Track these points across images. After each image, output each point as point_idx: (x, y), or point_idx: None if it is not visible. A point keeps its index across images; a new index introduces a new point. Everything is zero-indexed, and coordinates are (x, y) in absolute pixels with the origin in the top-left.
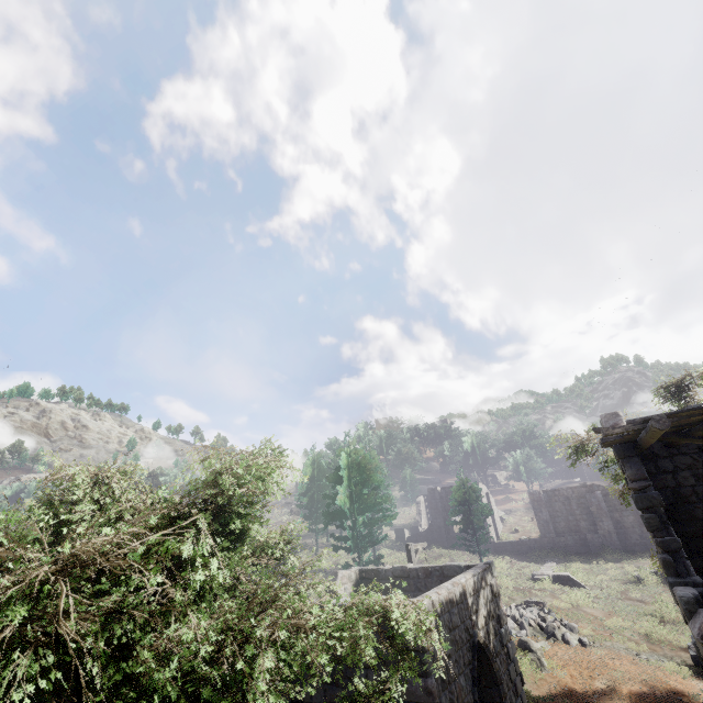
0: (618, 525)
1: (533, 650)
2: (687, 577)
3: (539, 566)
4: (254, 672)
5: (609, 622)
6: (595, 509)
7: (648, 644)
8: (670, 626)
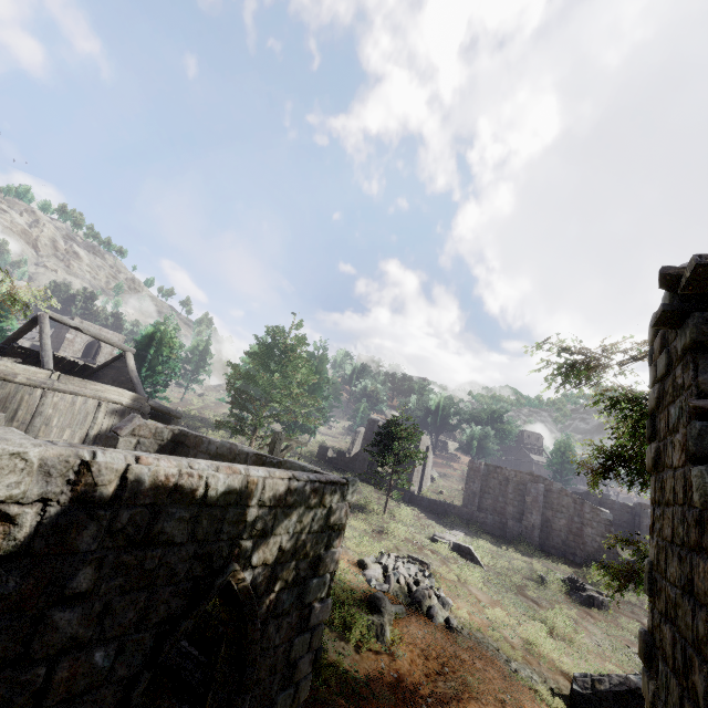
0: (546, 523)
1: (382, 612)
2: None
3: (446, 530)
4: None
5: (491, 611)
6: (531, 499)
7: (525, 652)
8: (558, 641)
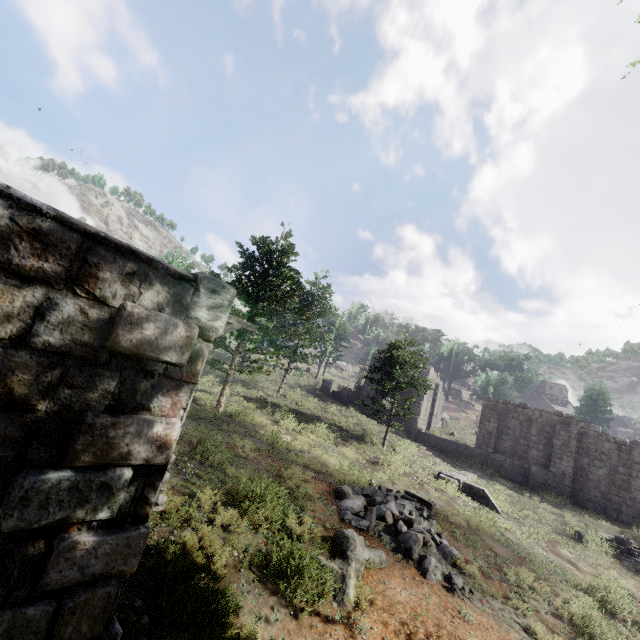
0: (580, 472)
1: (348, 557)
2: None
3: (456, 470)
4: None
5: (513, 571)
6: (560, 443)
7: (569, 639)
8: (614, 624)
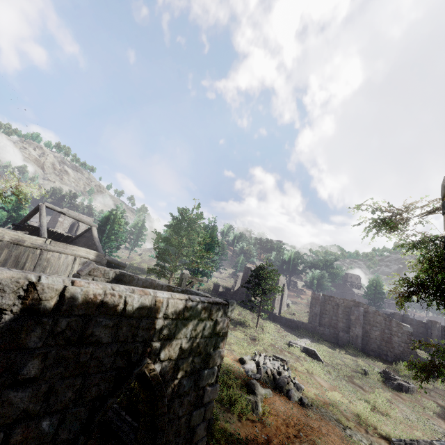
0: (366, 334)
1: (256, 393)
2: None
3: (298, 339)
4: None
5: (331, 394)
6: (354, 318)
7: (356, 423)
8: (378, 415)
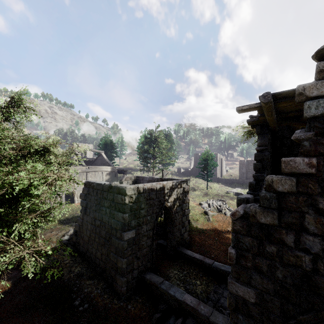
0: None
1: (208, 215)
2: (257, 192)
3: (233, 189)
4: (20, 198)
5: None
6: None
7: None
8: None
